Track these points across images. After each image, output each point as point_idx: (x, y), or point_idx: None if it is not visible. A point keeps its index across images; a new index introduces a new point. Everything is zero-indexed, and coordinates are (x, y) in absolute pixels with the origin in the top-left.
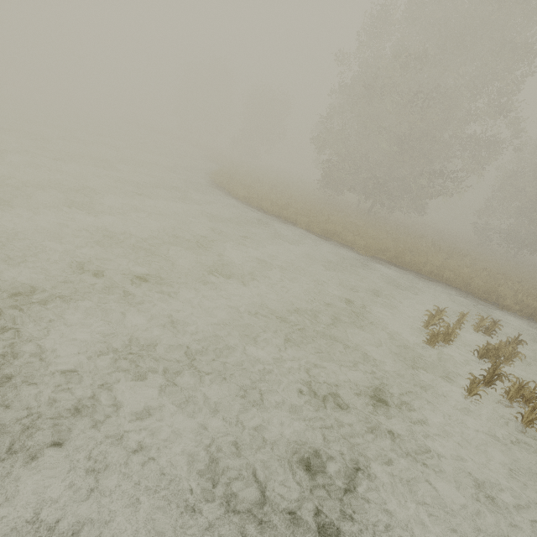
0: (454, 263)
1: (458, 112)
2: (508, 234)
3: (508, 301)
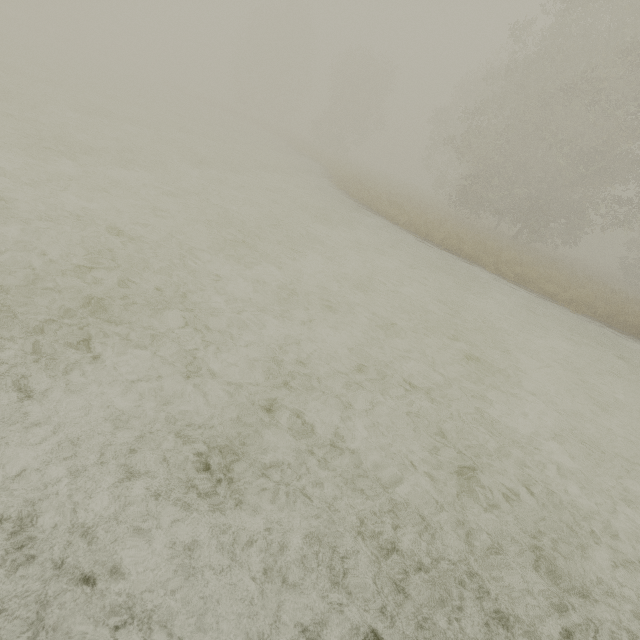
0: None
1: None
2: None
3: None
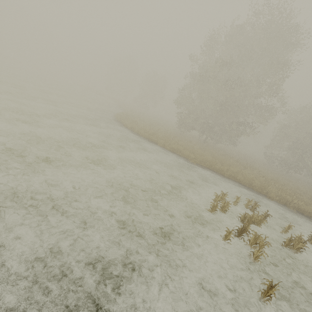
0: (245, 172)
1: (251, 91)
2: (282, 159)
3: (272, 194)
